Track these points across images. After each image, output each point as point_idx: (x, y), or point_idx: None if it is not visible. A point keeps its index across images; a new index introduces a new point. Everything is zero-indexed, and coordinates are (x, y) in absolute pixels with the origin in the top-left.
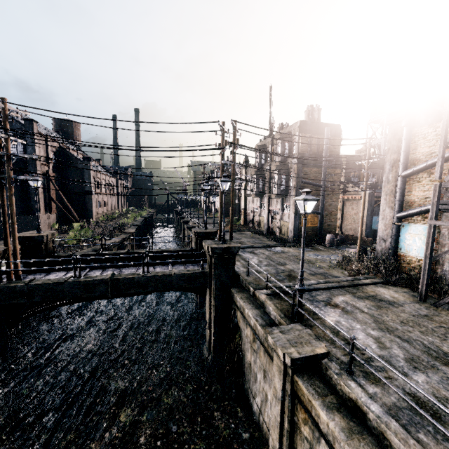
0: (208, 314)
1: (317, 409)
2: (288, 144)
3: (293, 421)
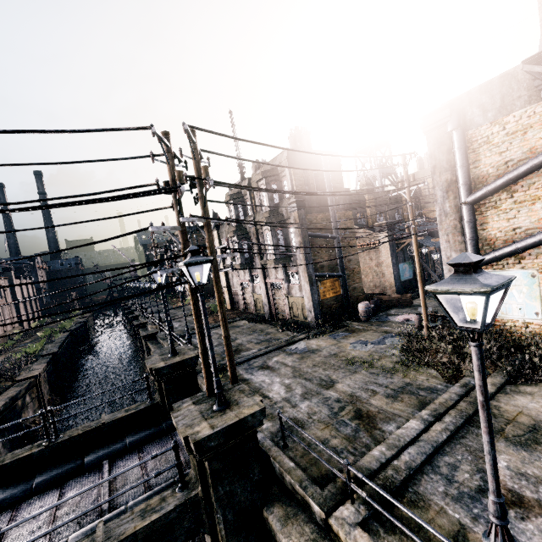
0: None
1: None
2: (276, 186)
3: None
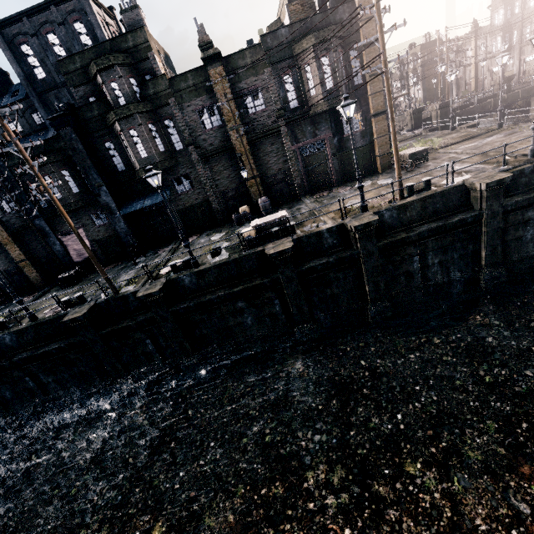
0: None
1: None
2: None
3: None
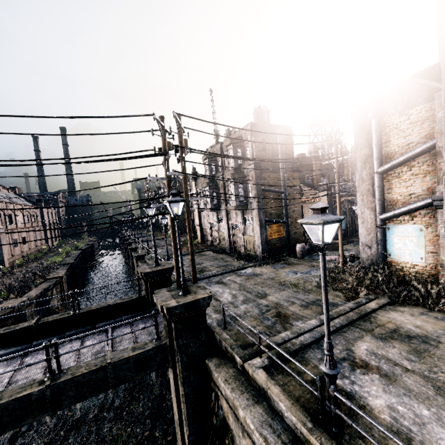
0: (175, 407)
1: None
2: (241, 150)
3: None
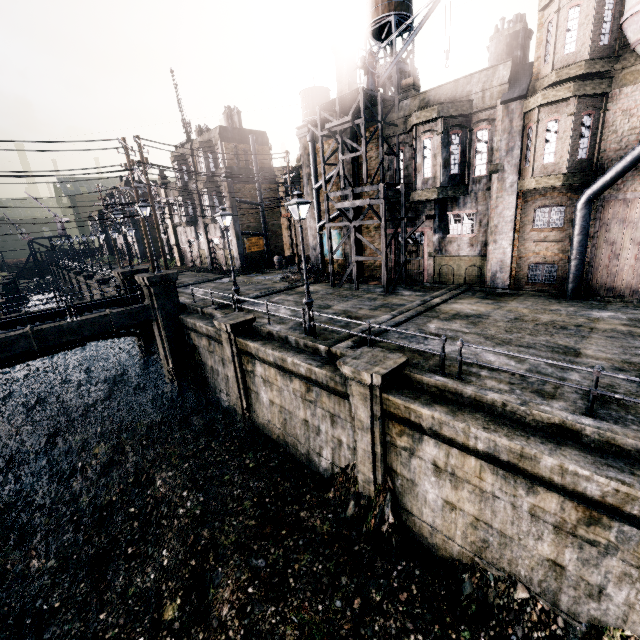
0: (161, 348)
1: (249, 344)
2: (212, 156)
3: (244, 370)
